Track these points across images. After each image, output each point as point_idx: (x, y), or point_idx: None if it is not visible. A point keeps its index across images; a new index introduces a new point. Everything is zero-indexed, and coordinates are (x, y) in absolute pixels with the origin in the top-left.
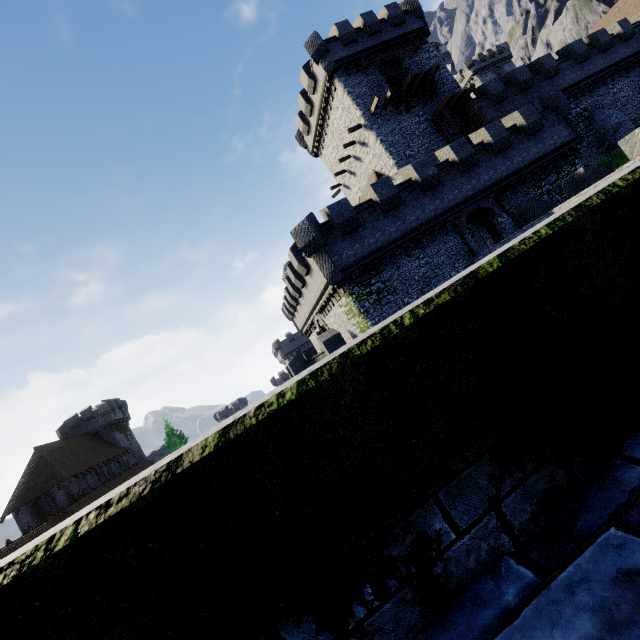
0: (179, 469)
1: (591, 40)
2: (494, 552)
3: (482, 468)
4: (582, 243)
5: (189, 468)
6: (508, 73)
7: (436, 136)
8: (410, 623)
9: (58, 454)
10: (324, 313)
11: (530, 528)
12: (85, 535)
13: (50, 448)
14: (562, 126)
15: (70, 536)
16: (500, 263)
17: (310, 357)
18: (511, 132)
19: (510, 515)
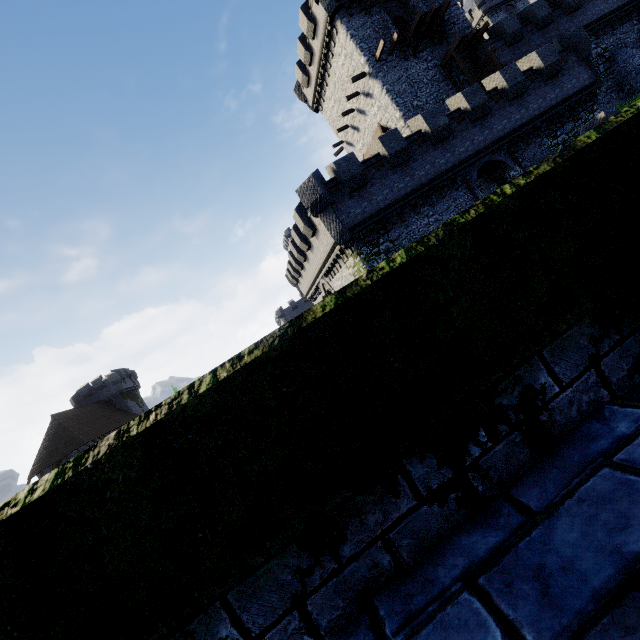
0: (303, 324)
1: None
2: (594, 404)
3: (582, 330)
4: None
5: (313, 323)
6: (525, 9)
7: (445, 84)
8: (520, 462)
9: (74, 421)
10: (330, 276)
11: (626, 384)
12: (225, 380)
13: (66, 415)
14: (582, 68)
15: (210, 381)
16: (598, 135)
17: None
18: (527, 76)
19: (608, 372)
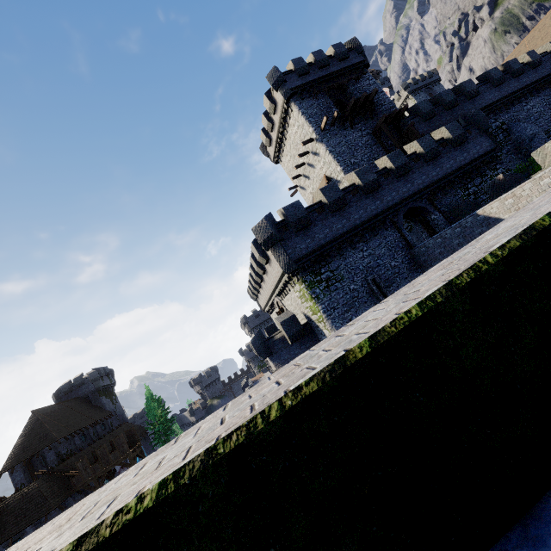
0: None
1: (505, 68)
2: None
3: None
4: (451, 324)
5: None
6: (436, 95)
7: (376, 147)
8: None
9: (51, 417)
10: (282, 296)
11: None
12: None
13: (45, 411)
14: (483, 138)
15: None
16: (369, 348)
17: (271, 333)
18: (439, 144)
19: None
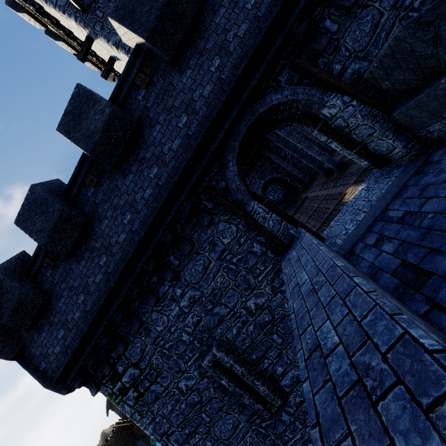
0: None
1: None
2: None
3: None
4: None
5: None
6: None
7: None
8: None
9: None
10: None
11: None
12: None
13: None
14: None
15: None
16: None
17: None
18: None
19: None
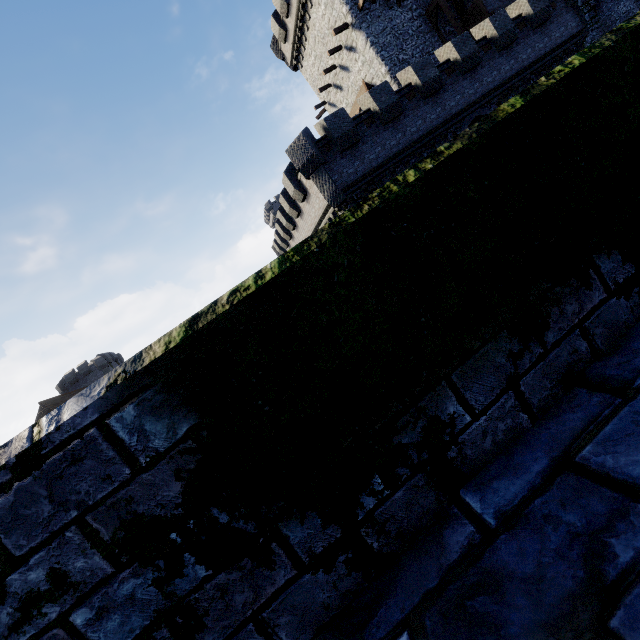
0: (497, 119)
1: None
2: None
3: None
4: None
5: (507, 118)
6: None
7: (431, 35)
8: None
9: None
10: None
11: None
12: (432, 170)
13: (55, 402)
14: (570, 15)
15: (416, 173)
16: None
17: None
18: (516, 24)
19: None
